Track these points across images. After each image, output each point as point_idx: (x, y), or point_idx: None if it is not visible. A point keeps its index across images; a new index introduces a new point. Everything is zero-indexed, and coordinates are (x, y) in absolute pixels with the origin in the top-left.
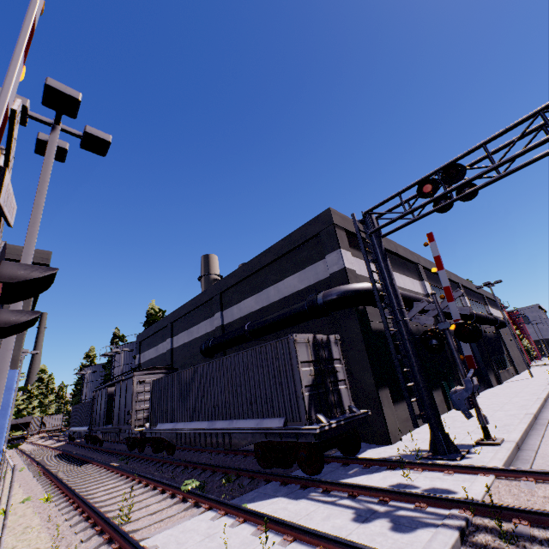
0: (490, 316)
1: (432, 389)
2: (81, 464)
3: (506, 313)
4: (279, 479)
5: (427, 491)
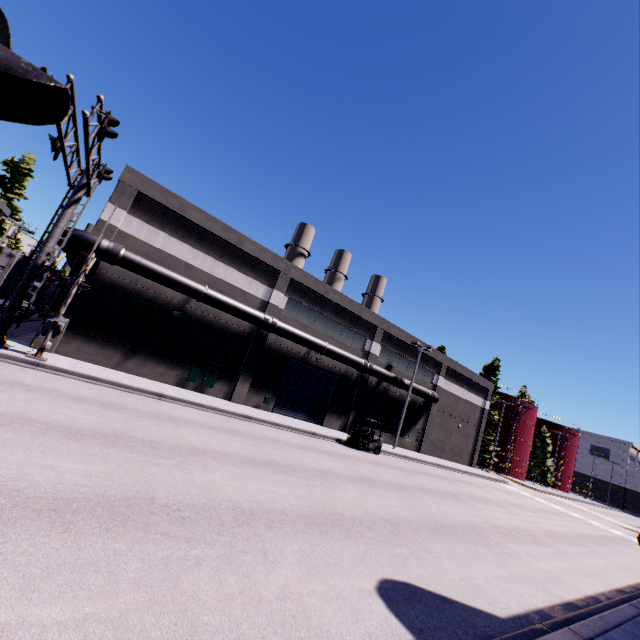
0: (384, 371)
1: (169, 361)
2: None
3: (531, 417)
4: None
5: None
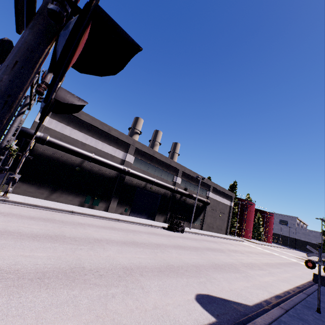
0: (183, 191)
1: (74, 193)
2: None
3: (252, 208)
4: None
5: None
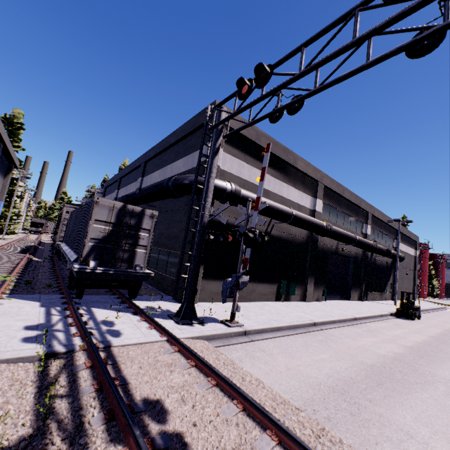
0: (382, 247)
1: (267, 281)
2: (21, 253)
3: (427, 253)
4: (66, 295)
5: (108, 330)
